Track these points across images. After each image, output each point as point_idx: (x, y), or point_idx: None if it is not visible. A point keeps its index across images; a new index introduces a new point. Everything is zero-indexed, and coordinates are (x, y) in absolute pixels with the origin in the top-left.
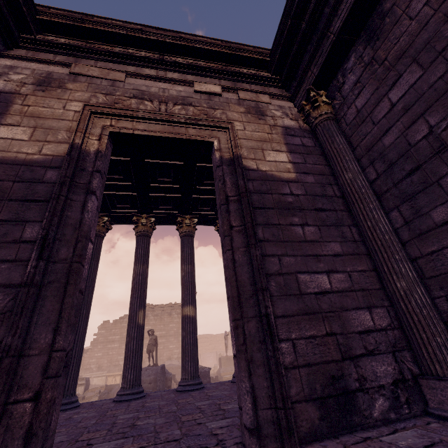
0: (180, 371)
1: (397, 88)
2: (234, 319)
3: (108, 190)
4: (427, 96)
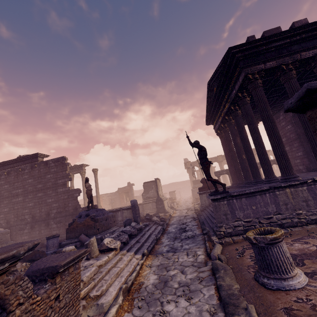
0: (9, 236)
1: None
2: None
3: (265, 92)
4: None
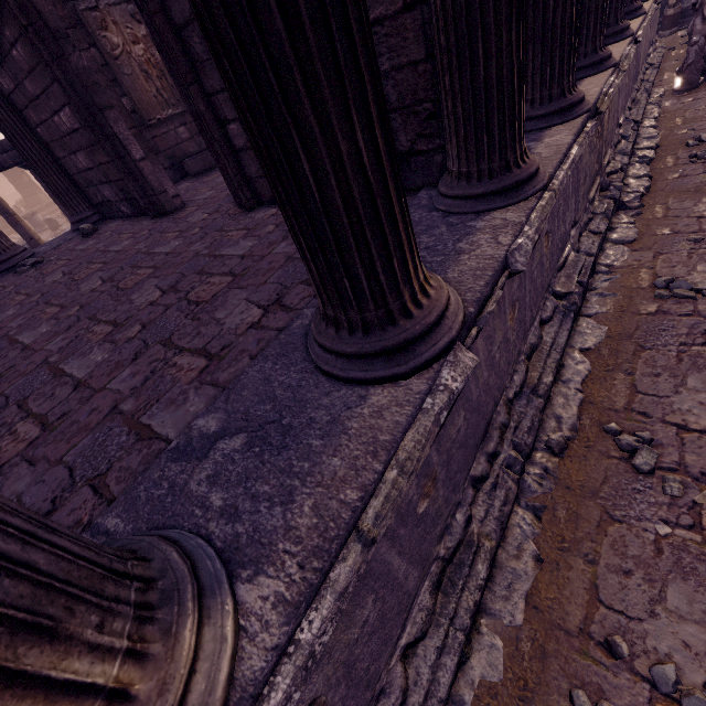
0: None
1: None
2: (135, 126)
3: None
4: None
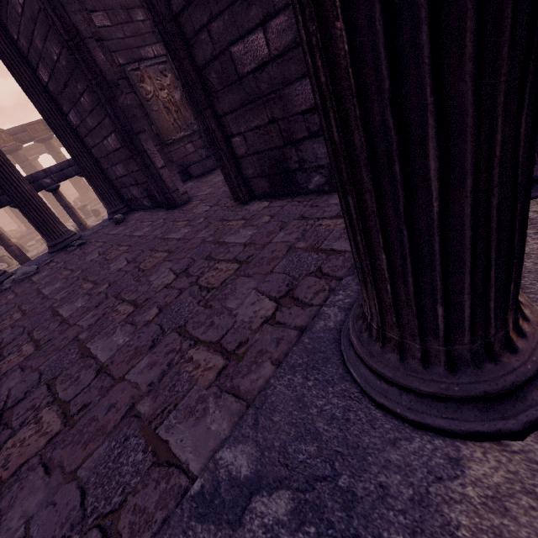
0: None
1: (95, 18)
2: (159, 144)
3: None
4: (116, 43)
